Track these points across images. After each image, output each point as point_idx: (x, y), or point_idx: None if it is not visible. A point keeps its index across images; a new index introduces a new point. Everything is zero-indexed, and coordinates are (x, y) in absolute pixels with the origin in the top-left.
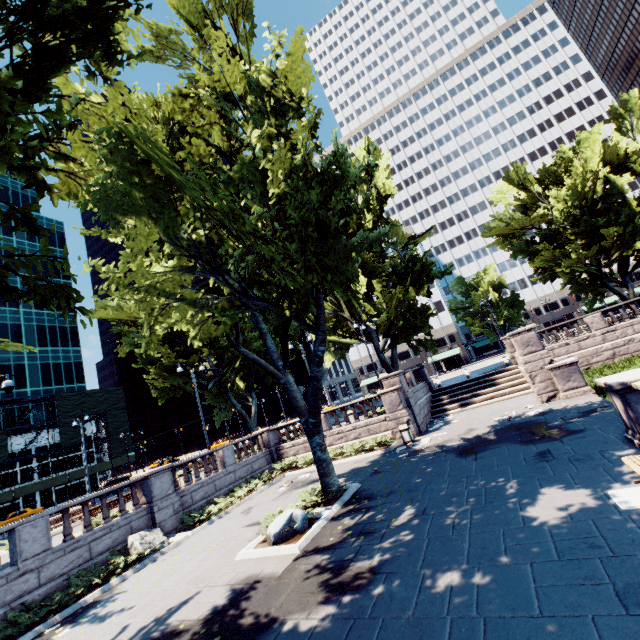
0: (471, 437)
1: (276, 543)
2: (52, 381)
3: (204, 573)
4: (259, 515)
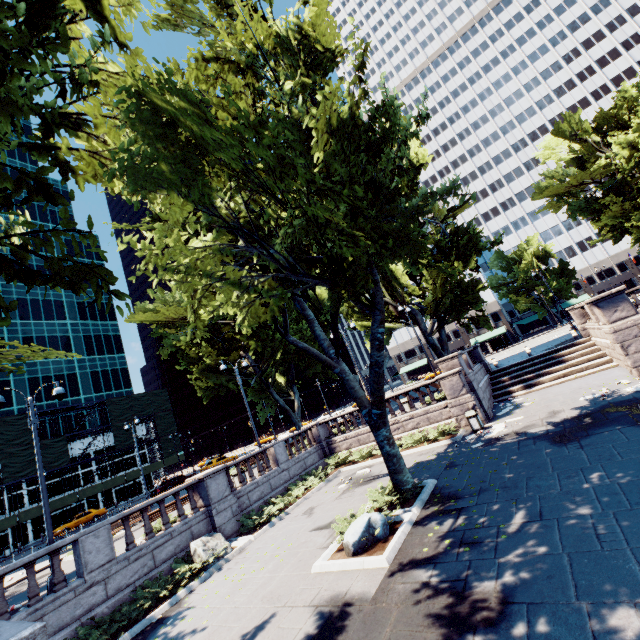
0: (560, 421)
1: (356, 553)
2: (102, 388)
3: (278, 588)
4: (324, 517)
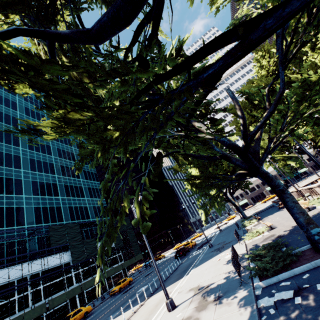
0: None
1: None
2: (98, 215)
3: None
4: None
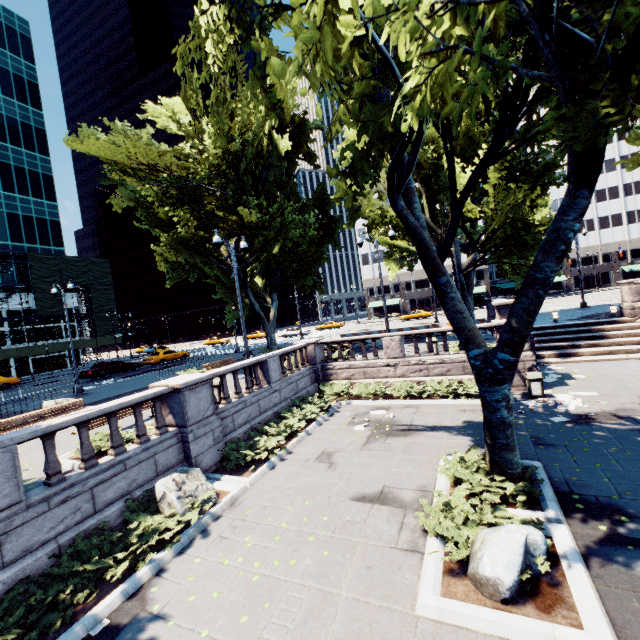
0: None
1: (509, 600)
2: (23, 237)
3: (359, 638)
4: (362, 478)
